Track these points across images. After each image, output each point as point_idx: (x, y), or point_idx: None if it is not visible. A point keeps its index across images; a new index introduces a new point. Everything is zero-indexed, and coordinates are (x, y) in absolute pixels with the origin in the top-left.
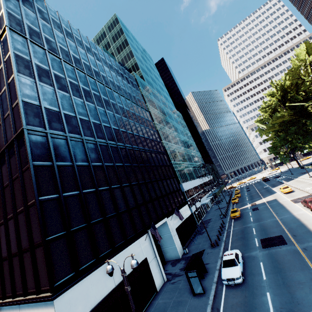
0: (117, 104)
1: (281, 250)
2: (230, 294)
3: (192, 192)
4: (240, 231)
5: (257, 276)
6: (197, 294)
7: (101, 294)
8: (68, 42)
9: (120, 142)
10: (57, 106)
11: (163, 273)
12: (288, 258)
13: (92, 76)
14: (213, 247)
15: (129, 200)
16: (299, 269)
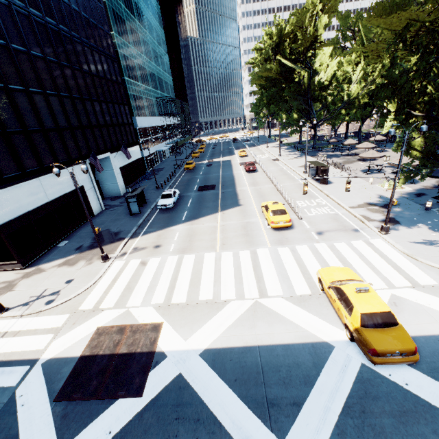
0: None
1: (208, 193)
2: (161, 214)
3: (149, 132)
4: (187, 180)
5: (184, 205)
6: (134, 214)
7: (34, 204)
8: None
9: (33, 7)
10: None
11: (102, 203)
12: (210, 197)
13: None
14: (157, 189)
15: (58, 117)
16: (212, 202)
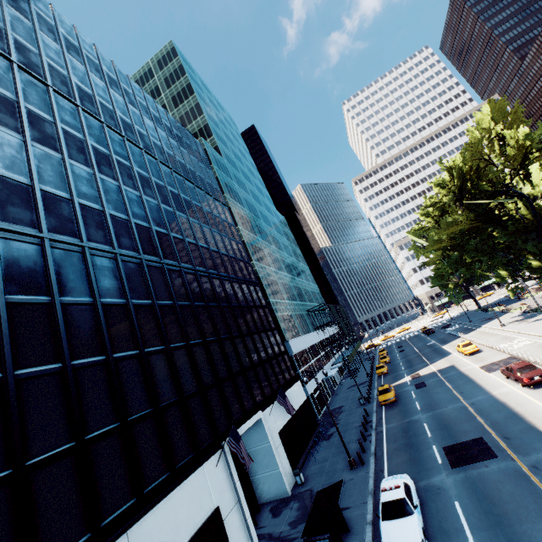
0: (167, 186)
1: (489, 472)
2: None
3: (307, 356)
4: (401, 431)
5: (456, 537)
6: None
7: None
8: (68, 61)
9: (169, 257)
10: (26, 173)
11: (255, 538)
12: (508, 490)
13: (117, 130)
14: (353, 469)
15: (184, 378)
16: (539, 517)
